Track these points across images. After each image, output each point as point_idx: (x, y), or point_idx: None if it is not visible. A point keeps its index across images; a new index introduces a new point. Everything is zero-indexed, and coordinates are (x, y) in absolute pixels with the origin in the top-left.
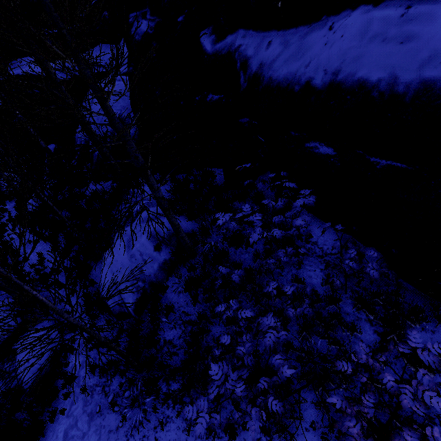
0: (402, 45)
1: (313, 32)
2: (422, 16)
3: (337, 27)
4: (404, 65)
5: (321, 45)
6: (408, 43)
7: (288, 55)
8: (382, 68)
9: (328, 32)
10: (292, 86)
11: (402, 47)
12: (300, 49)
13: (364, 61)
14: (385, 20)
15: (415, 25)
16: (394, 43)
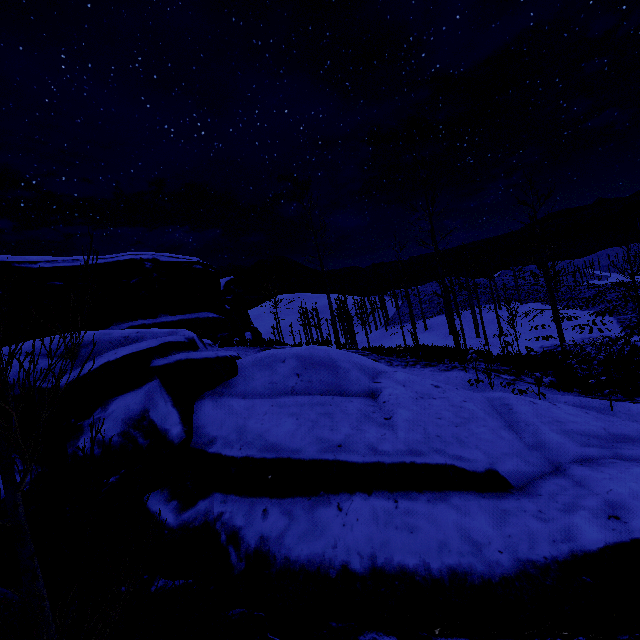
0: (414, 534)
1: (321, 508)
2: (411, 510)
3: (347, 509)
4: (426, 552)
5: (339, 525)
6: (417, 533)
7: (301, 530)
8: (412, 554)
9: (339, 512)
10: (325, 570)
11: (415, 536)
12: (314, 526)
13: (392, 546)
14: (386, 509)
15: (411, 517)
16: (406, 531)
